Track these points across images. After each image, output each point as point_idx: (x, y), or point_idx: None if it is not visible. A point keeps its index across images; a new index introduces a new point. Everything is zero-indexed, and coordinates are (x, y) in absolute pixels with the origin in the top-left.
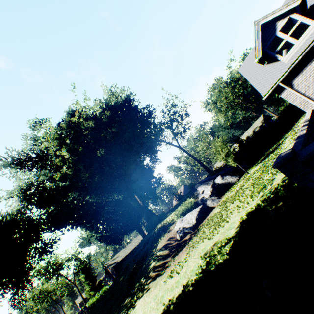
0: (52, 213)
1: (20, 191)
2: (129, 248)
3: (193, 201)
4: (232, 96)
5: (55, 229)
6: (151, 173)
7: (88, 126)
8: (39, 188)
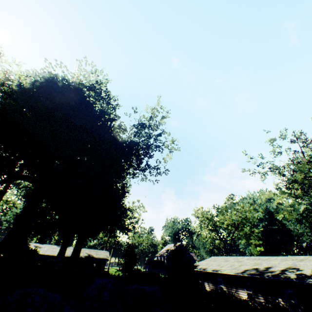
0: None
1: None
2: (55, 250)
3: None
4: (309, 176)
5: None
6: (123, 196)
7: None
8: None
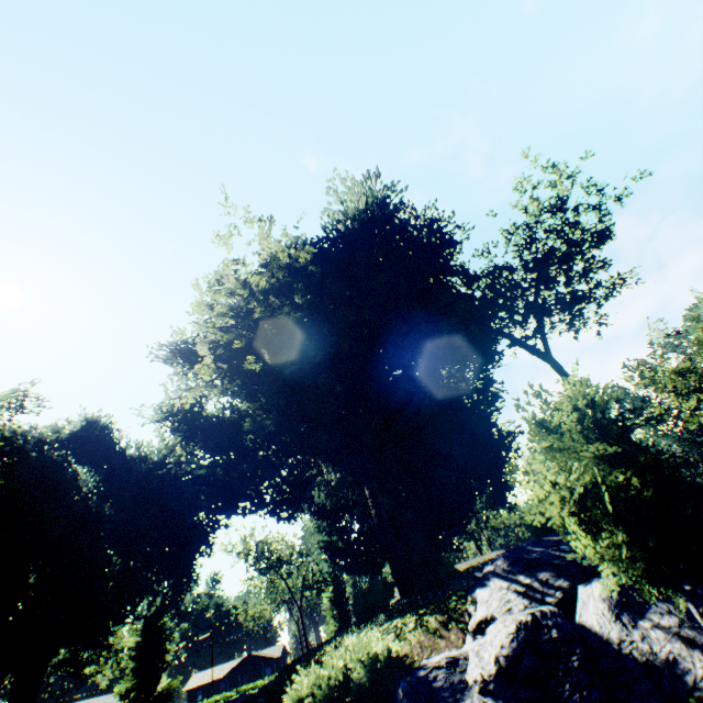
0: (199, 473)
1: (166, 413)
2: None
3: (382, 667)
4: None
5: (186, 510)
6: (491, 413)
7: (256, 290)
8: (193, 414)
